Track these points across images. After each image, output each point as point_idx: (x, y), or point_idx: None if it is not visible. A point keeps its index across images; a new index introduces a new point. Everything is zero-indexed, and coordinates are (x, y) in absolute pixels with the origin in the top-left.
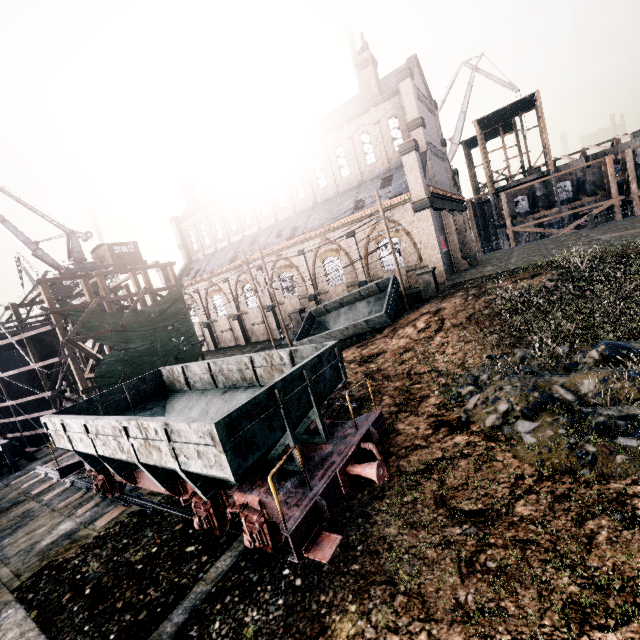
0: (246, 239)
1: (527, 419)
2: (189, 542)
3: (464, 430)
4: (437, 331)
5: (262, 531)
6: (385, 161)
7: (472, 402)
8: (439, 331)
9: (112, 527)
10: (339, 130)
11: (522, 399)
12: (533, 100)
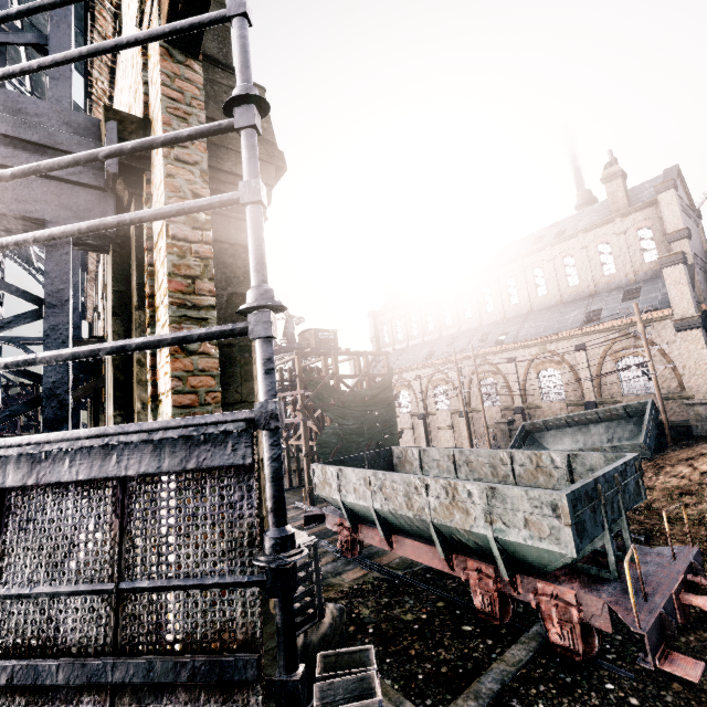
0: (443, 339)
1: None
2: (462, 621)
3: None
4: None
5: (574, 630)
6: (629, 272)
7: None
8: None
9: (363, 584)
10: (571, 240)
11: None
12: None
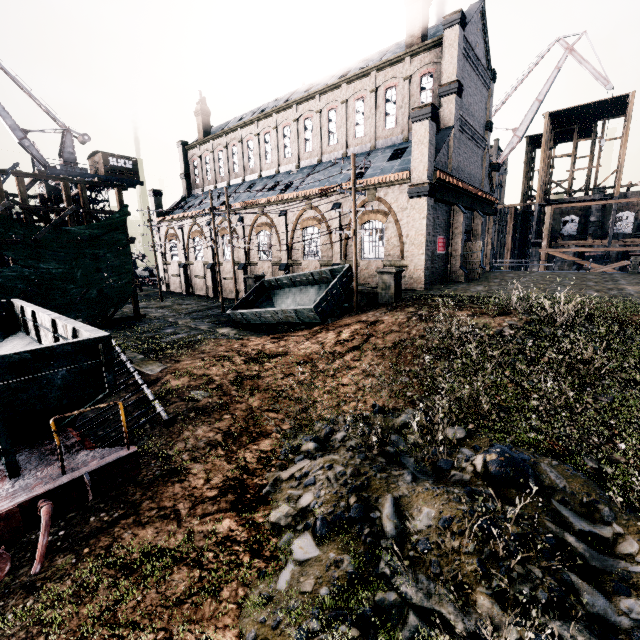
0: (244, 184)
1: (315, 537)
2: None
3: (246, 512)
4: (354, 348)
5: None
6: (405, 129)
7: (293, 469)
8: (356, 349)
9: None
10: (365, 78)
11: (332, 499)
12: (625, 104)
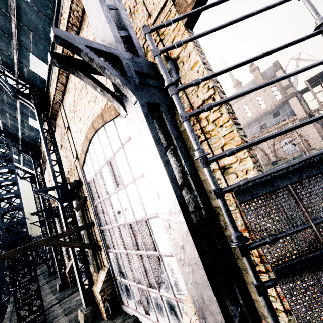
0: None
1: None
2: None
3: None
4: None
5: None
6: (272, 106)
7: None
8: None
9: None
10: (244, 98)
11: None
12: None
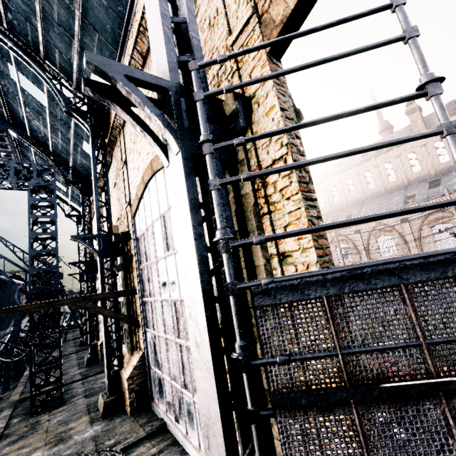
0: None
1: None
2: None
3: None
4: None
5: None
6: (431, 170)
7: None
8: None
9: None
10: (388, 152)
11: None
12: None
